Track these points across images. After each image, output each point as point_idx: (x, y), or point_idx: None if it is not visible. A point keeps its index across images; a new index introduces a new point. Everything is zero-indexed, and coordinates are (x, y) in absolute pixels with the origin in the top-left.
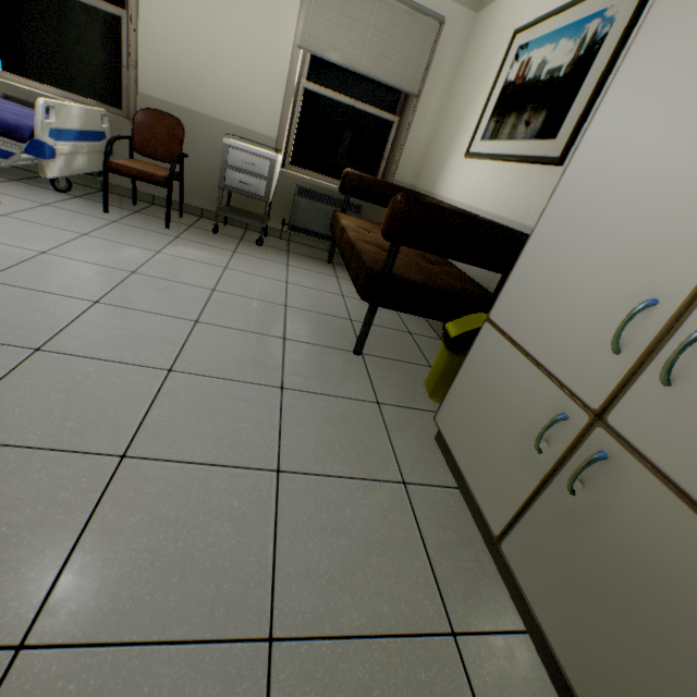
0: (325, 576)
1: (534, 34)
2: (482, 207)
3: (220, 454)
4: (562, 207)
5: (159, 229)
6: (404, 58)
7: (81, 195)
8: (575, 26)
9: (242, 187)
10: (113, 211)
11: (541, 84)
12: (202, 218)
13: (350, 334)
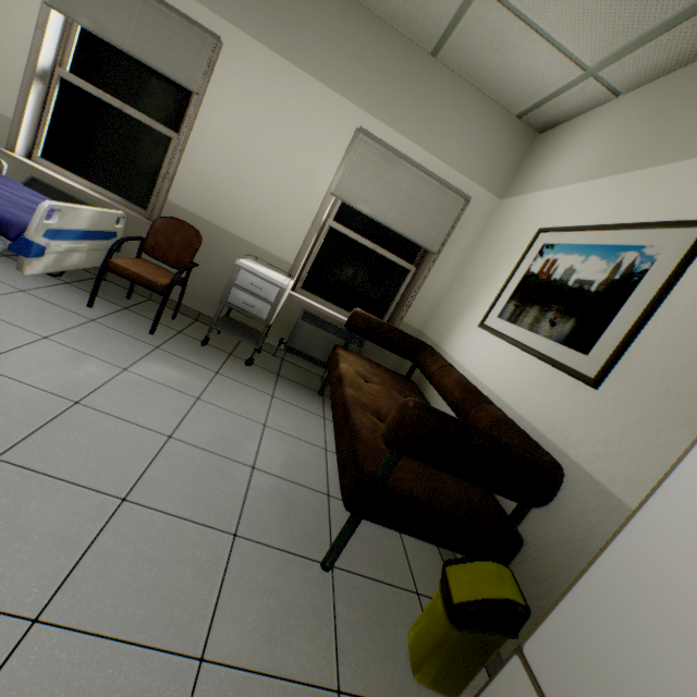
0: None
1: (560, 239)
2: (496, 390)
3: None
4: (654, 552)
5: (141, 334)
6: (429, 221)
7: (72, 281)
8: (608, 249)
9: (244, 307)
10: (99, 305)
11: (569, 289)
12: (196, 321)
13: (323, 524)
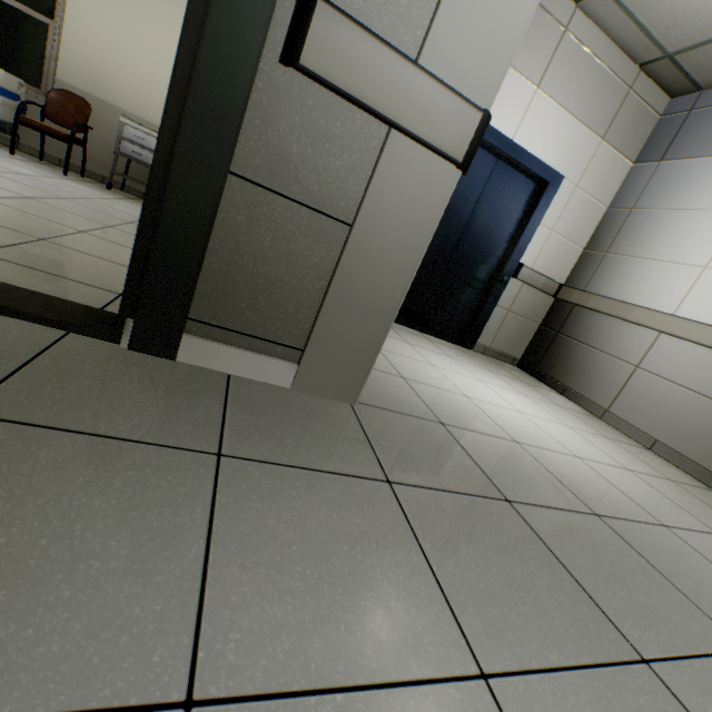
0: (87, 247)
1: None
2: None
3: (48, 218)
4: None
5: (57, 173)
6: None
7: None
8: None
9: (134, 156)
10: (19, 157)
11: None
12: (103, 183)
13: None
